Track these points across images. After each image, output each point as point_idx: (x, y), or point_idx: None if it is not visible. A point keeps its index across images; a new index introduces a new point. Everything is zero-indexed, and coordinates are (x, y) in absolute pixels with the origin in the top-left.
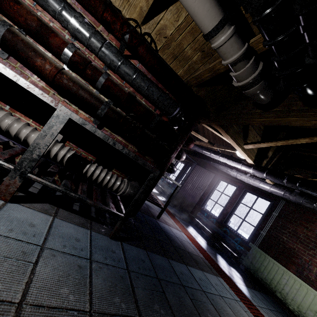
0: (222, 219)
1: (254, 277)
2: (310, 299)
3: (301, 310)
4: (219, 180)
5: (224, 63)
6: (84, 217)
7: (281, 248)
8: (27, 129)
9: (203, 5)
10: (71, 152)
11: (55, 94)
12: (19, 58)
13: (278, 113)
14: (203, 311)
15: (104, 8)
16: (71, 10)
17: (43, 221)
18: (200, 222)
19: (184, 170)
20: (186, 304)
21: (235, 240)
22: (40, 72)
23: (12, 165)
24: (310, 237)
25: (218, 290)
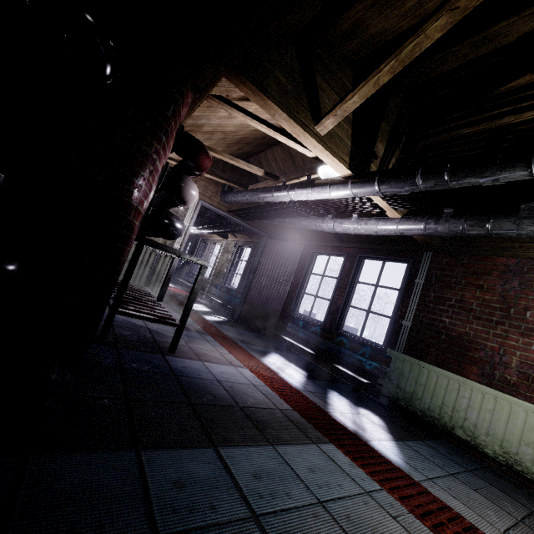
0: (331, 323)
1: (410, 412)
2: (519, 422)
3: (508, 449)
4: (314, 254)
5: None
6: None
7: (445, 342)
8: None
9: None
10: None
11: None
12: None
13: None
14: None
15: None
16: None
17: None
18: (292, 341)
19: (253, 257)
20: None
21: (360, 355)
22: None
23: None
24: (491, 301)
25: (315, 488)
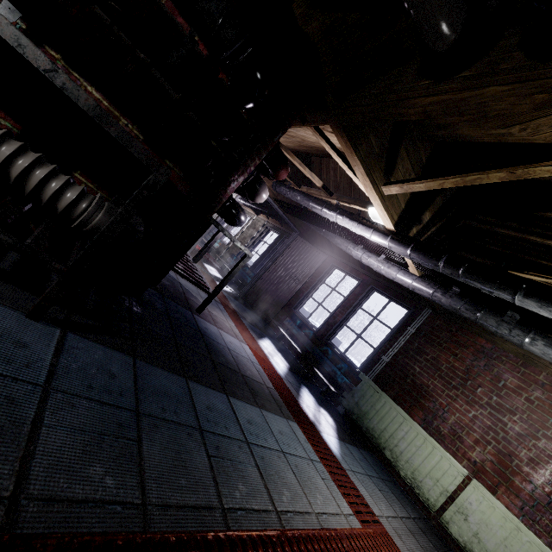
0: (324, 333)
1: (357, 425)
2: (433, 462)
3: (416, 477)
4: (333, 267)
5: None
6: None
7: (408, 385)
8: None
9: None
10: None
11: None
12: None
13: (466, 80)
14: (230, 480)
15: None
16: None
17: None
18: (286, 334)
19: (276, 244)
20: (193, 465)
21: (337, 368)
22: None
23: None
24: (457, 369)
25: (281, 443)
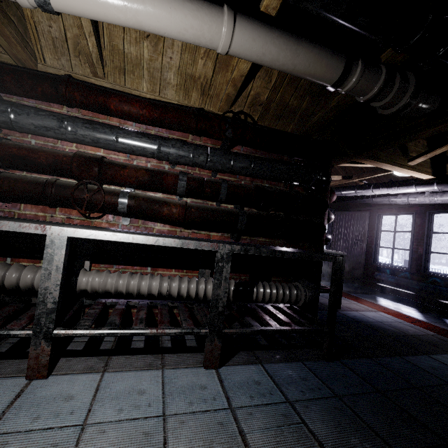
0: (417, 268)
1: None
2: None
3: None
4: (379, 216)
5: (362, 100)
6: (281, 349)
7: None
8: (183, 283)
9: (319, 64)
10: (231, 284)
11: (182, 231)
12: (145, 217)
13: None
14: None
15: (196, 120)
16: (166, 141)
17: (259, 373)
18: (387, 286)
19: None
20: None
21: None
22: (169, 219)
23: (205, 329)
24: None
25: None
